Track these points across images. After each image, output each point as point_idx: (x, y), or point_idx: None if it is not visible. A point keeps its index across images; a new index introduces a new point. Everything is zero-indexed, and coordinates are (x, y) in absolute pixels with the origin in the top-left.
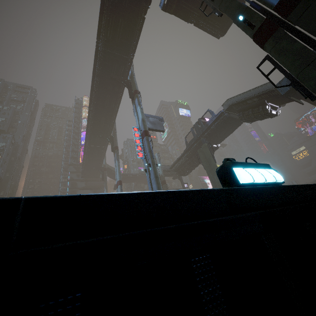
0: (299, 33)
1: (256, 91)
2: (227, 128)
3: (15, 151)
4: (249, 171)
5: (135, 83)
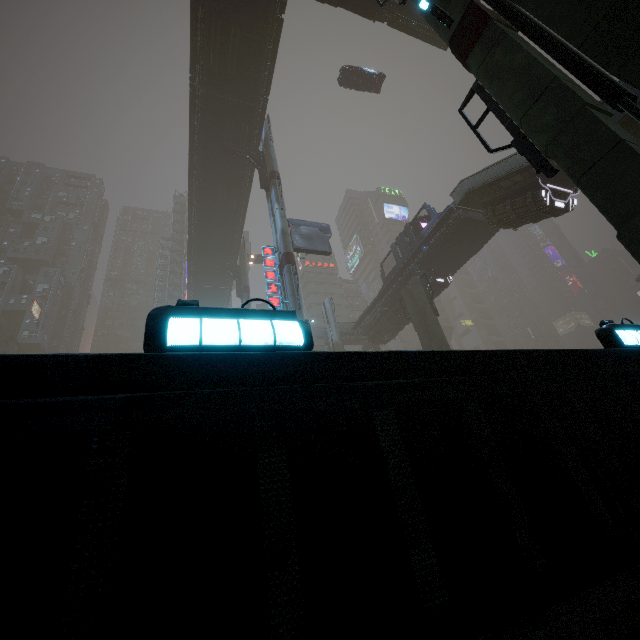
0: (533, 29)
1: (518, 159)
2: (464, 242)
3: (66, 300)
4: (211, 323)
5: (272, 158)
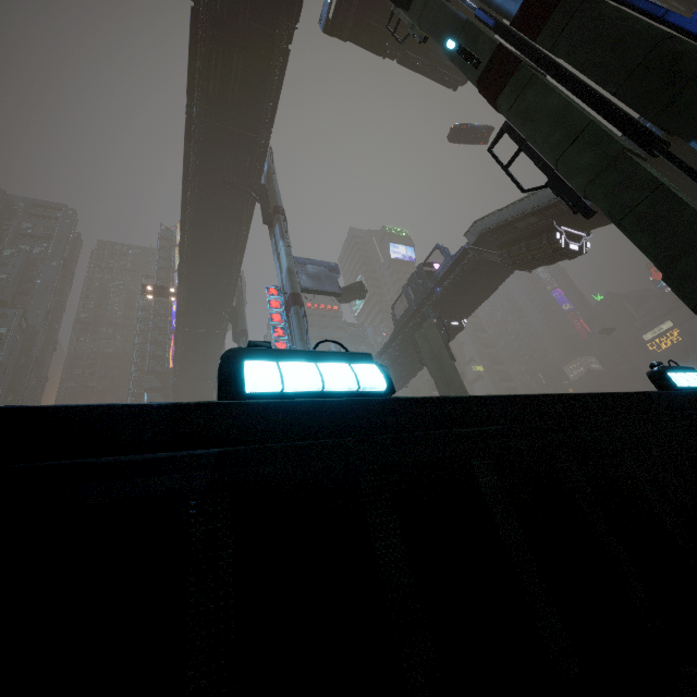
0: (563, 74)
1: (532, 201)
2: (479, 283)
3: (27, 346)
4: (290, 367)
5: (276, 192)
